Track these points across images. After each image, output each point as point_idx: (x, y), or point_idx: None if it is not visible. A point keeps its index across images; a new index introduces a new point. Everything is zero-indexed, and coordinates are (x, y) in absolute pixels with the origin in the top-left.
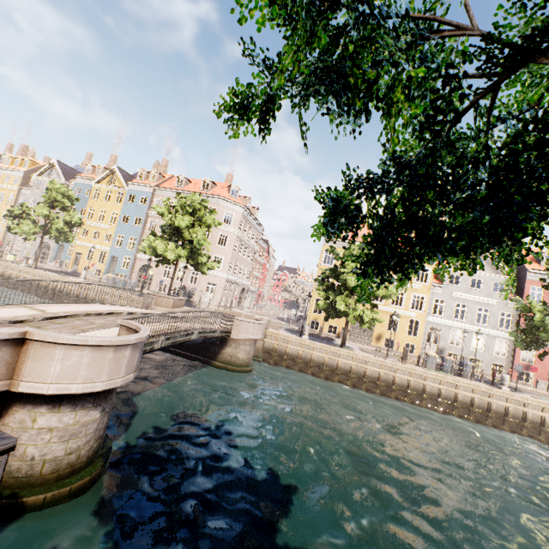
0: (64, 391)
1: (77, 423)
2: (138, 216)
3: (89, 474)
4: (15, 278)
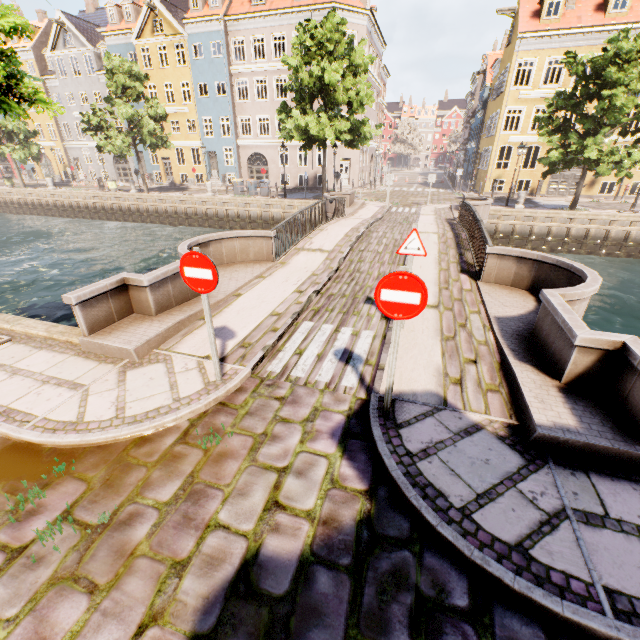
0: None
1: None
2: (219, 80)
3: None
4: (136, 210)
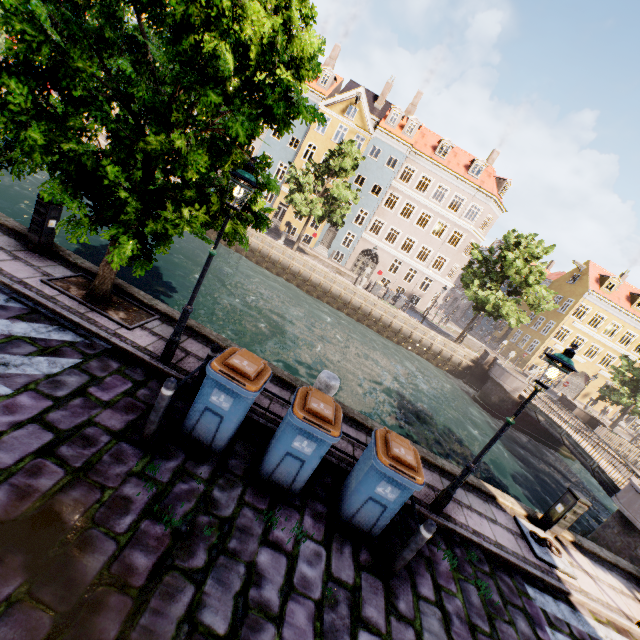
0: None
1: None
2: (379, 183)
3: None
4: (279, 262)
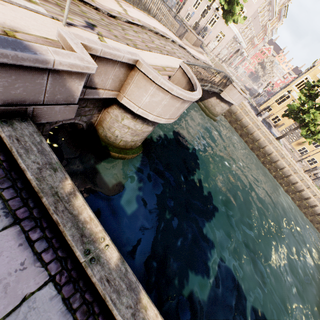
0: (145, 116)
1: (141, 130)
2: None
3: (136, 153)
4: None
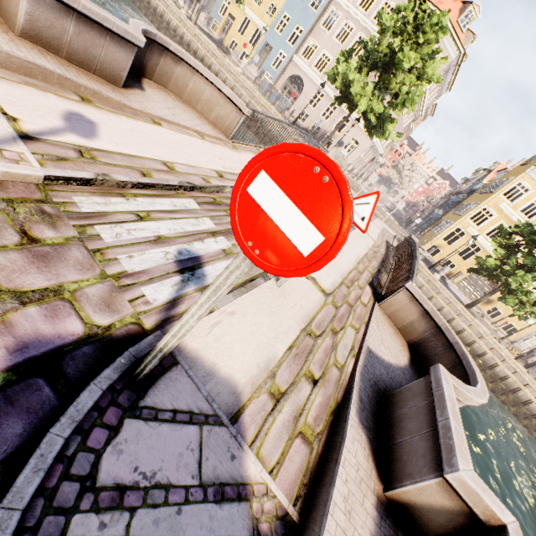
0: None
1: None
2: None
3: None
4: (173, 28)
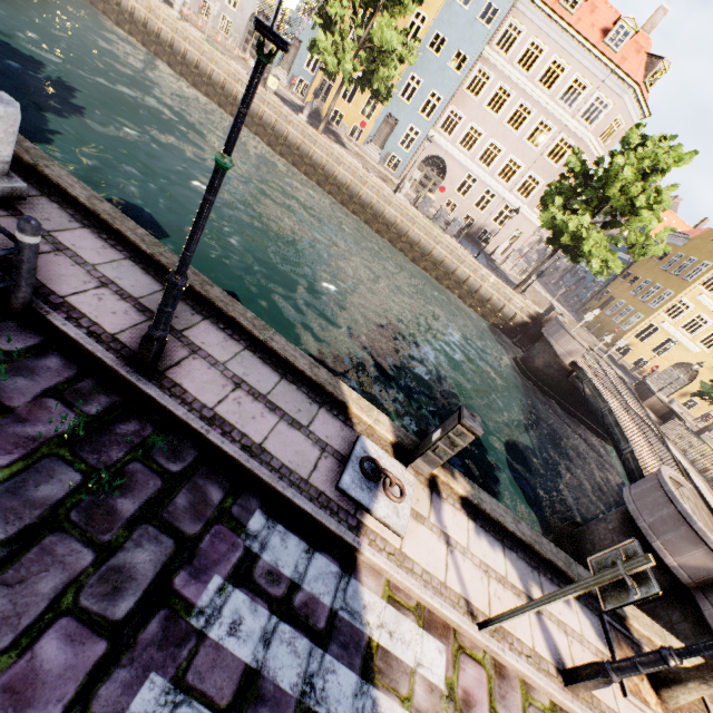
0: None
1: None
2: (464, 50)
3: None
4: (297, 146)
